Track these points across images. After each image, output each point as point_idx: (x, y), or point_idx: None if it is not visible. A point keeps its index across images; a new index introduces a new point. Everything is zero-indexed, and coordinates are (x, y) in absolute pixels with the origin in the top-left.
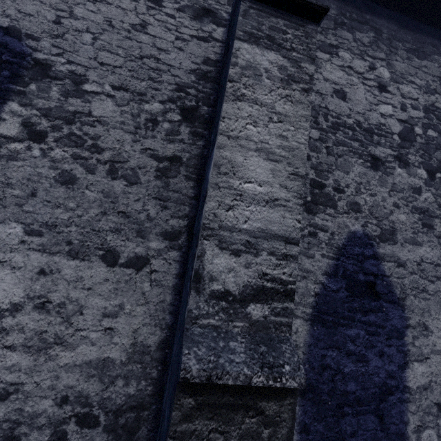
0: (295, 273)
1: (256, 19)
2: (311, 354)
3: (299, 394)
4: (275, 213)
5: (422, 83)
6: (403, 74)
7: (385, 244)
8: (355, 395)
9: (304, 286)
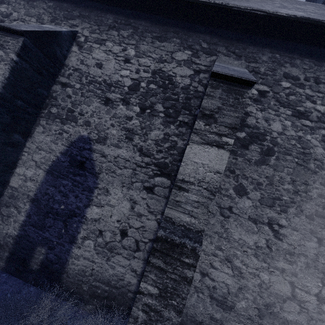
0: None
1: (0, 38)
2: (42, 186)
3: (31, 201)
4: None
5: (156, 57)
6: (144, 52)
7: (98, 144)
8: (57, 211)
9: (48, 156)
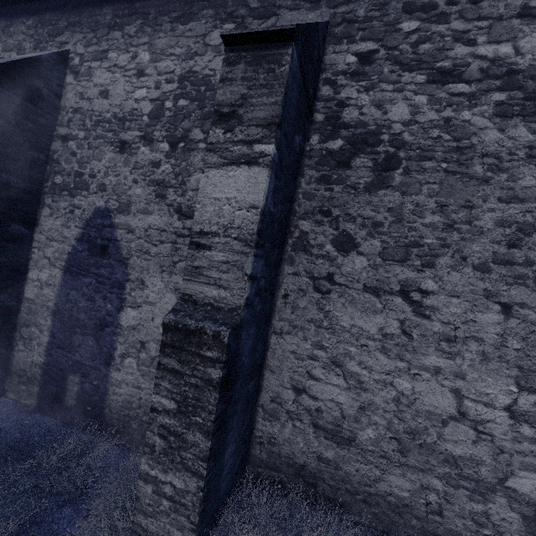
0: None
1: None
2: (61, 291)
3: (53, 314)
4: None
5: (182, 51)
6: (163, 50)
7: (121, 215)
8: (84, 322)
9: (62, 247)
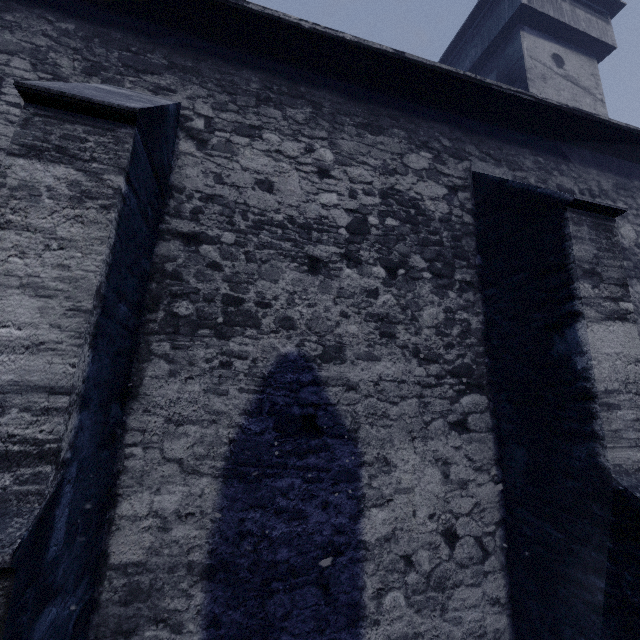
0: (60, 429)
1: (43, 128)
2: (223, 521)
3: (206, 577)
4: (38, 360)
5: (377, 163)
6: (352, 155)
7: (330, 364)
8: (289, 565)
9: (213, 433)
